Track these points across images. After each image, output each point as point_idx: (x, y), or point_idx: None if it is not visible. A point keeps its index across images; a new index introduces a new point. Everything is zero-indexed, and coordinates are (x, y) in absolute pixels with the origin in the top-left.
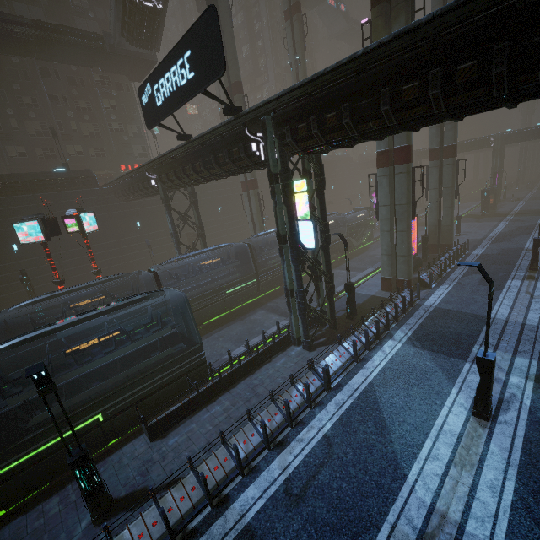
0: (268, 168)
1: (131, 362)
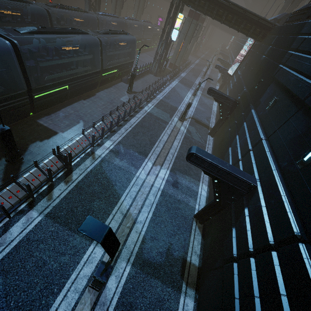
0: (172, 1)
1: (113, 57)
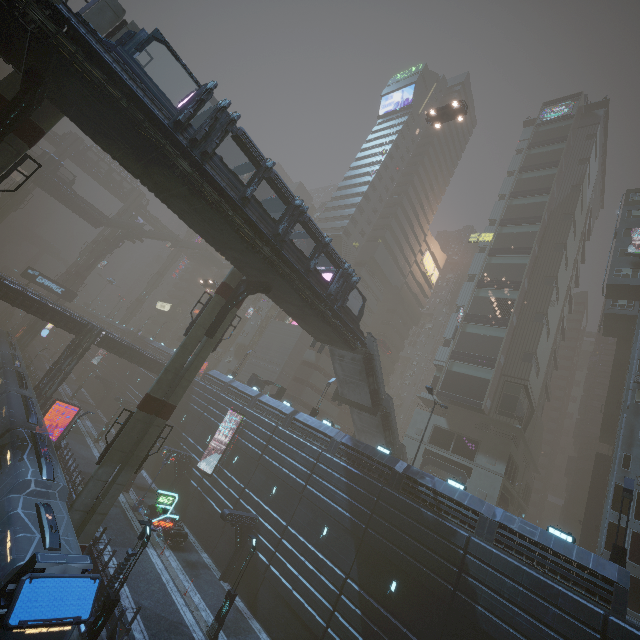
0: None
1: None
